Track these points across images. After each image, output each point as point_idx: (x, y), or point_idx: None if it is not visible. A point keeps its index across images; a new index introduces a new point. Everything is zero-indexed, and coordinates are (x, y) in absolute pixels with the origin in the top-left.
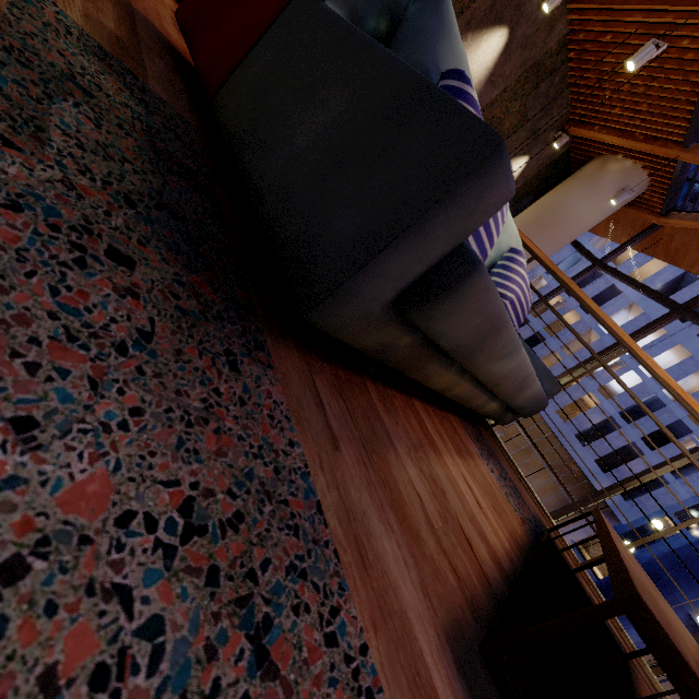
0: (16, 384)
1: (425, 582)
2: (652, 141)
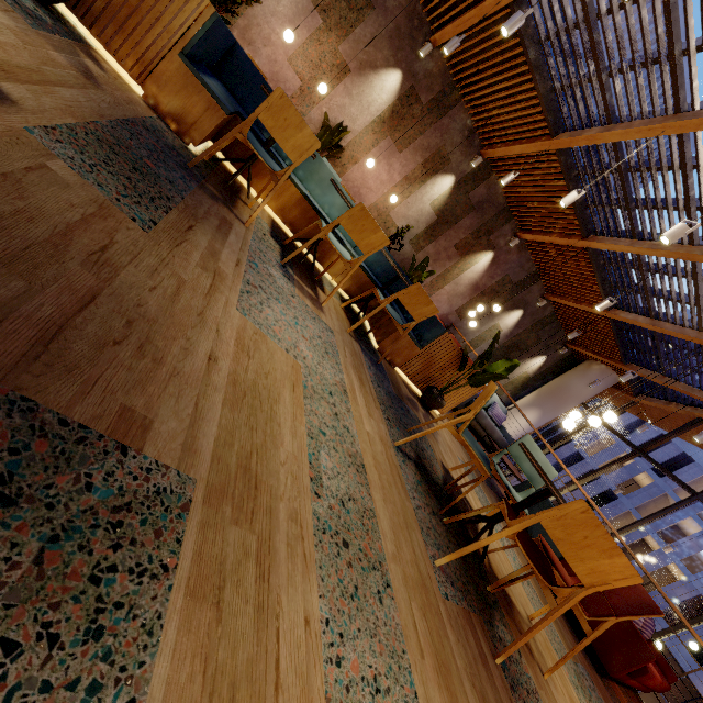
0: None
1: None
2: (609, 358)
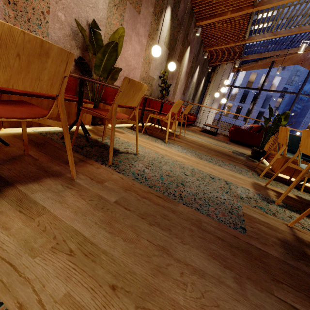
0: None
1: None
2: (233, 60)
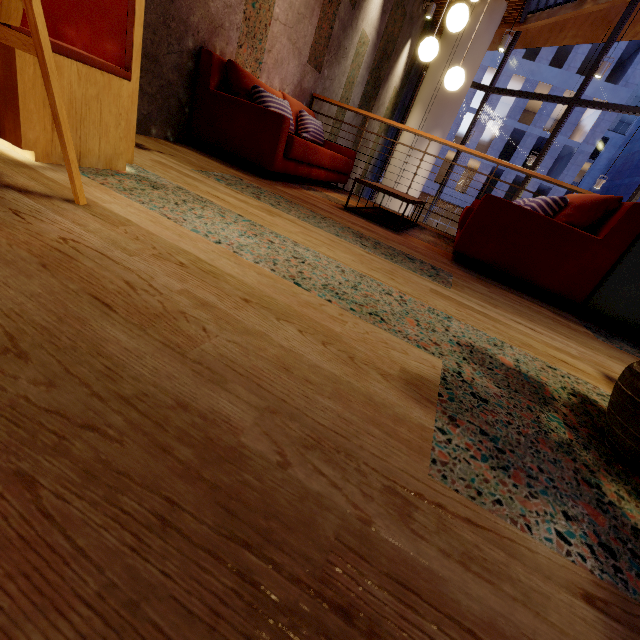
0: None
1: None
2: None
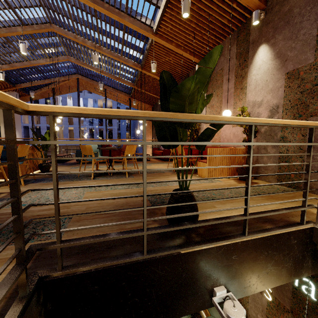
0: None
1: None
2: (7, 88)
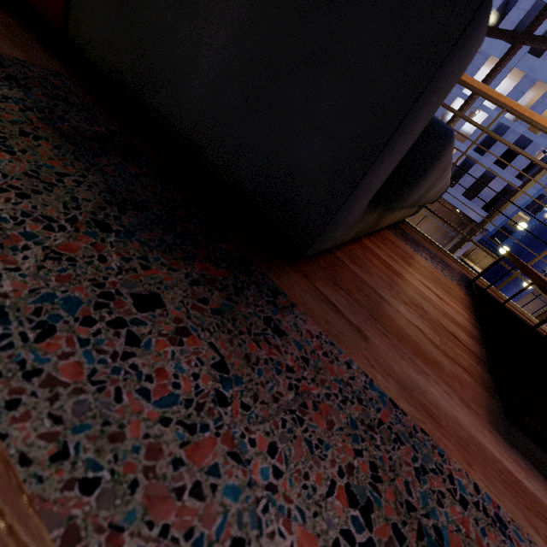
0: (203, 521)
1: (461, 397)
2: None
